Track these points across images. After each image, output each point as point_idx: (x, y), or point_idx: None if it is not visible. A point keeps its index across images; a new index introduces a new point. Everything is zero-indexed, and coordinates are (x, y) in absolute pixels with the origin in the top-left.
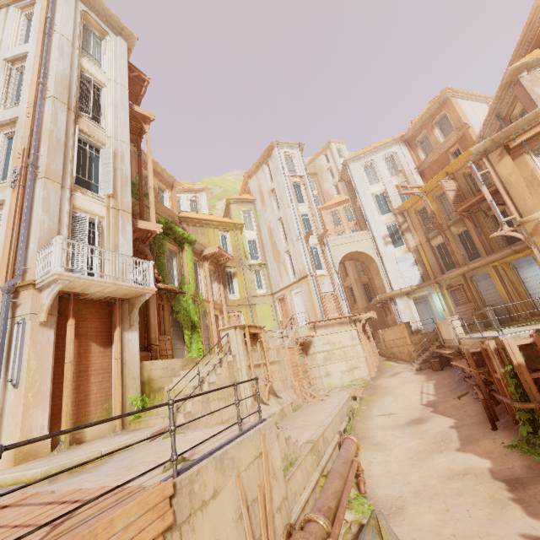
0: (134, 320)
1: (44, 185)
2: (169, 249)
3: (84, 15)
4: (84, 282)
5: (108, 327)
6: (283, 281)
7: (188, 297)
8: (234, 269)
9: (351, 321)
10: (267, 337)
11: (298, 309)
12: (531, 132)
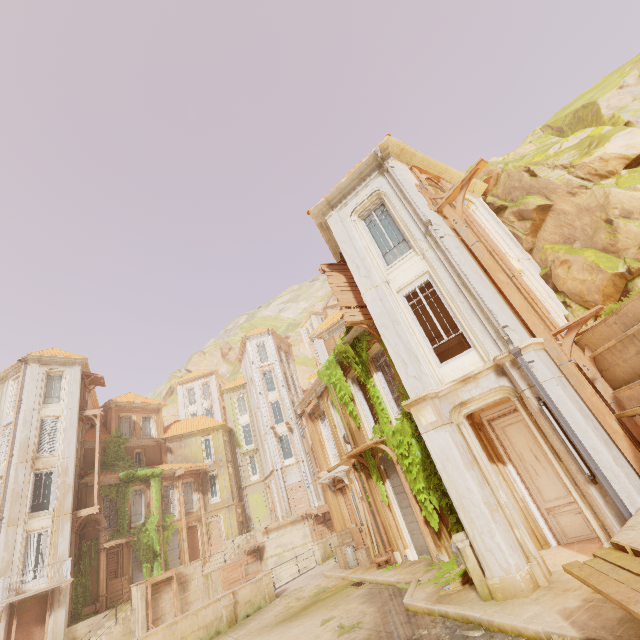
0: (61, 601)
1: (6, 532)
2: (137, 490)
3: (47, 372)
4: (16, 599)
5: (46, 610)
6: (268, 468)
7: (151, 529)
8: (216, 471)
9: (303, 519)
10: (192, 569)
11: (277, 499)
12: (309, 408)
